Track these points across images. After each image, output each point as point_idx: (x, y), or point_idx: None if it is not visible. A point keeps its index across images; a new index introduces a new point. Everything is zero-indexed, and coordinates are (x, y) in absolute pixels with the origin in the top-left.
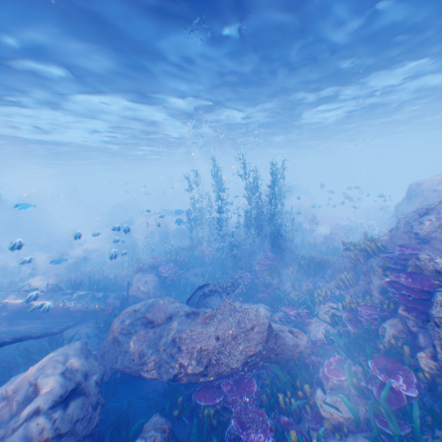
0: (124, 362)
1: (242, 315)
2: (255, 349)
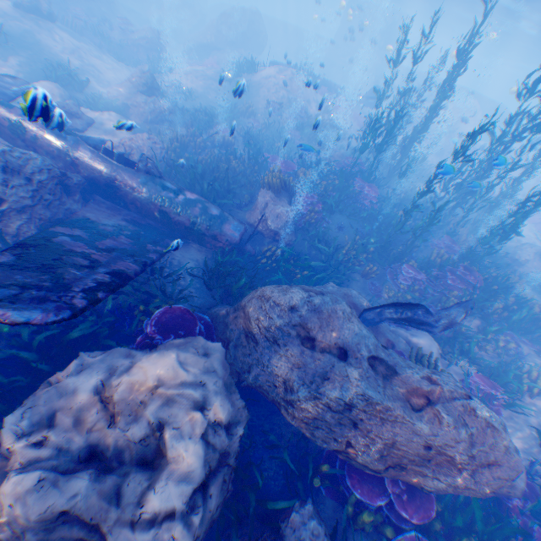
0: (259, 381)
1: (484, 438)
2: (477, 493)
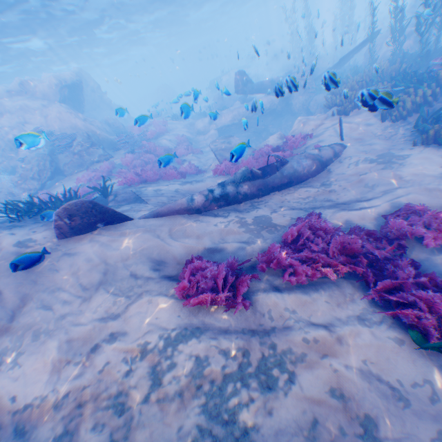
0: None
1: None
2: None
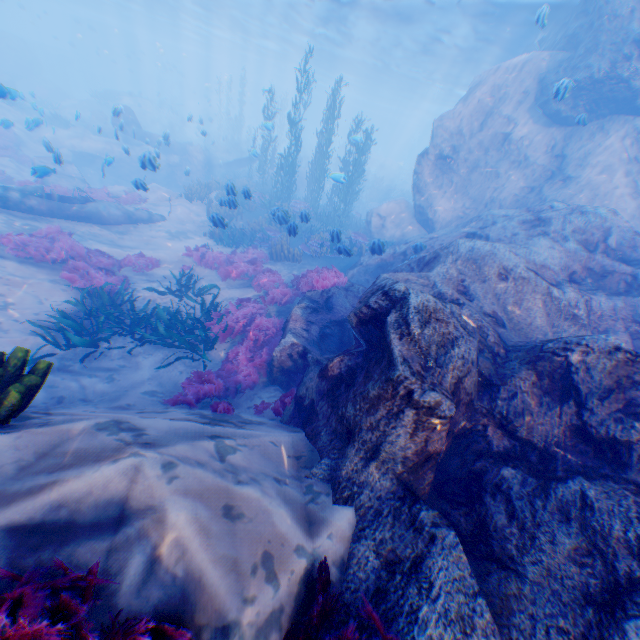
0: None
1: None
2: None
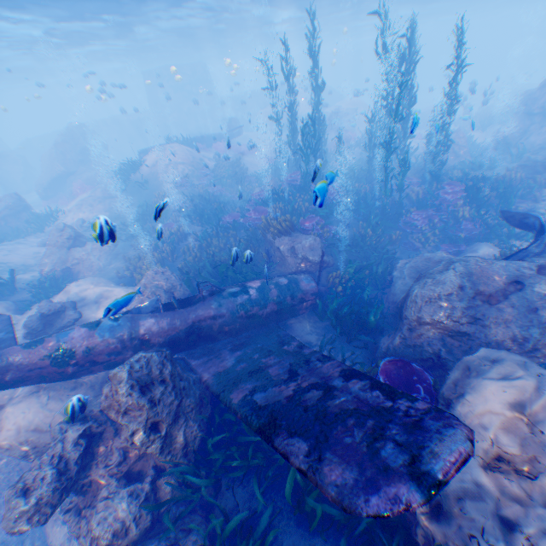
0: None
1: None
2: None
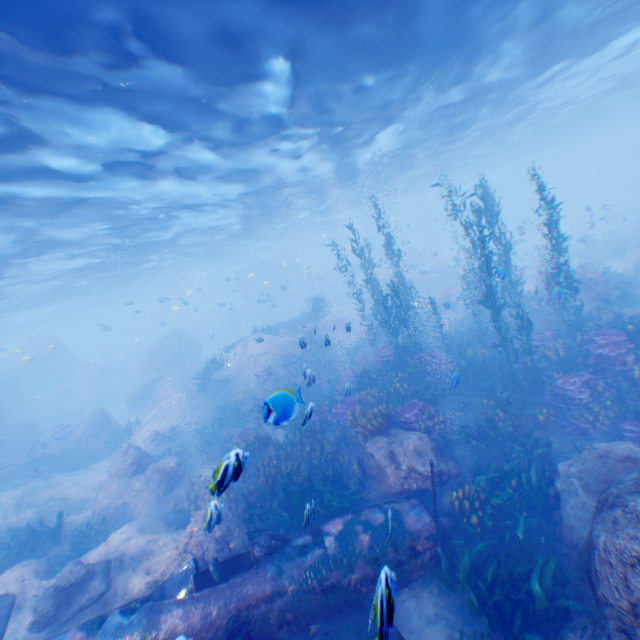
0: None
1: None
2: None
